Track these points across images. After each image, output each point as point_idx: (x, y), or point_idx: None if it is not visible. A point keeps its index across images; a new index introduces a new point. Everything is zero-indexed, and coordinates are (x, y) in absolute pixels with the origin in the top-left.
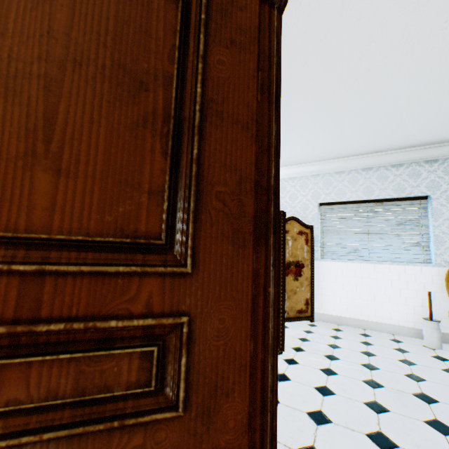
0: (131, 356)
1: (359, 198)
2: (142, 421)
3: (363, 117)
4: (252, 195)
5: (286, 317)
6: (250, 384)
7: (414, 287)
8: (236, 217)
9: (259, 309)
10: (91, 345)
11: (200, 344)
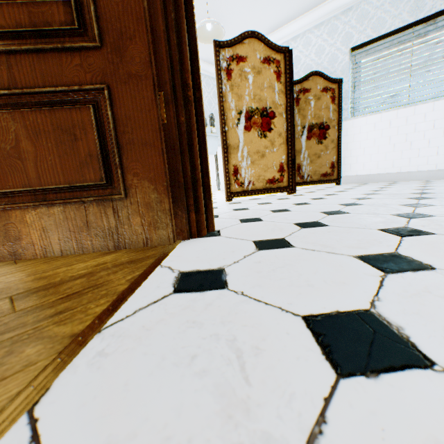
0: (58, 5)
1: (403, 24)
2: (75, 48)
3: None
4: None
5: (309, 181)
6: (148, 34)
7: None
8: None
9: None
10: (34, 0)
11: (104, 1)
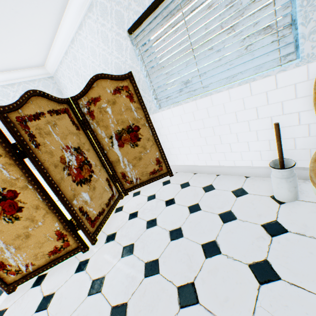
0: None
1: None
2: None
3: None
4: None
5: (140, 183)
6: None
7: (267, 114)
8: None
9: None
10: None
11: None
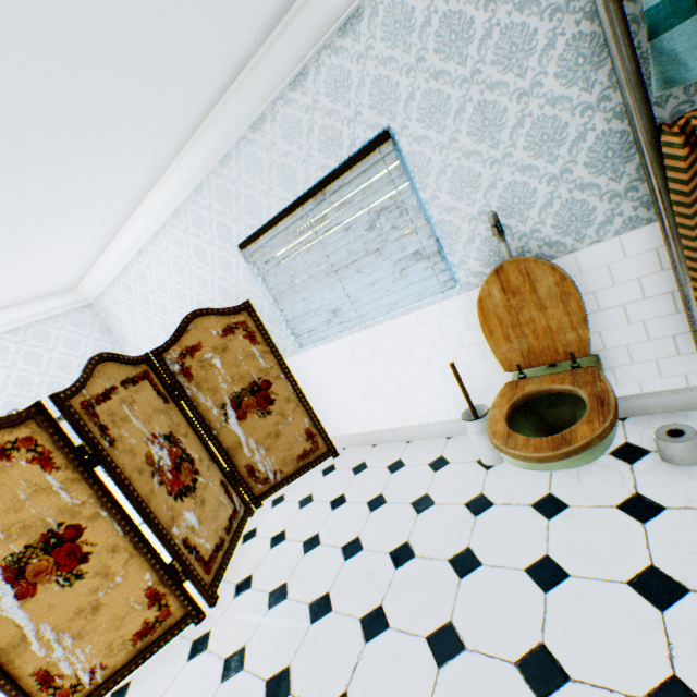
0: None
1: (284, 203)
2: None
3: None
4: None
5: (283, 479)
6: None
7: (447, 348)
8: None
9: None
10: None
11: None
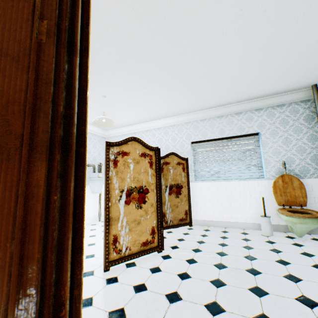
0: None
1: (216, 137)
2: None
3: (209, 80)
4: (21, 116)
5: (171, 225)
6: (10, 282)
7: (254, 195)
8: (1, 134)
9: (38, 215)
10: None
11: None
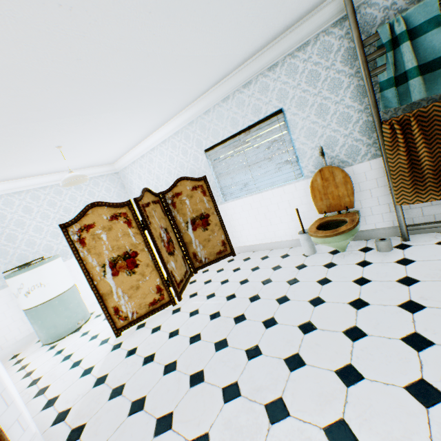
0: None
1: (231, 134)
2: None
3: (152, 75)
4: None
5: (208, 262)
6: None
7: (295, 204)
8: None
9: None
10: None
11: None
